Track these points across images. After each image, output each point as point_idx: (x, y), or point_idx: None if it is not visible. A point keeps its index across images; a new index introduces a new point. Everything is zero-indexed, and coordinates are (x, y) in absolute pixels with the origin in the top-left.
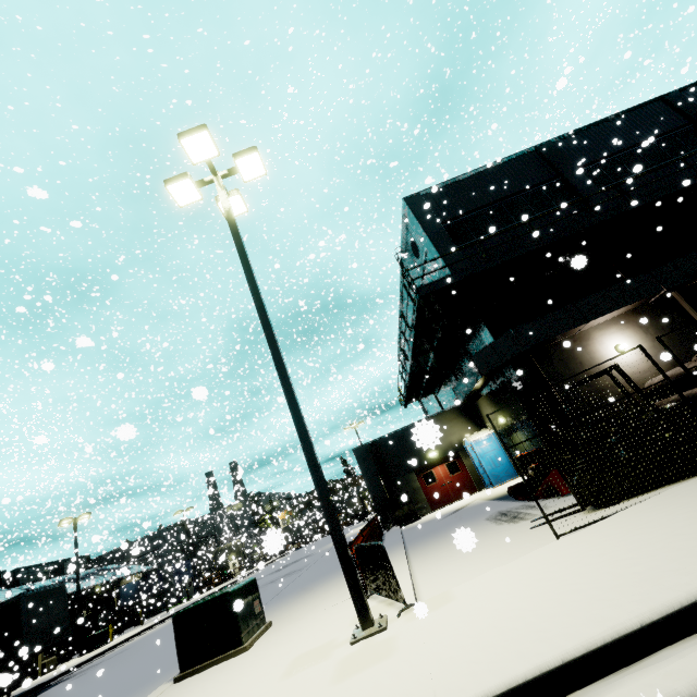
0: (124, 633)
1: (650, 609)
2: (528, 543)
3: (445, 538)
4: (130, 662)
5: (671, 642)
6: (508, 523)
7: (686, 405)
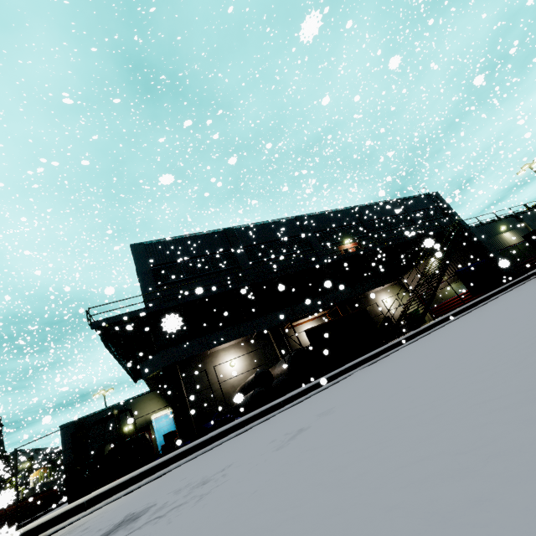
0: None
1: None
2: None
3: None
4: None
5: None
6: None
7: (136, 438)
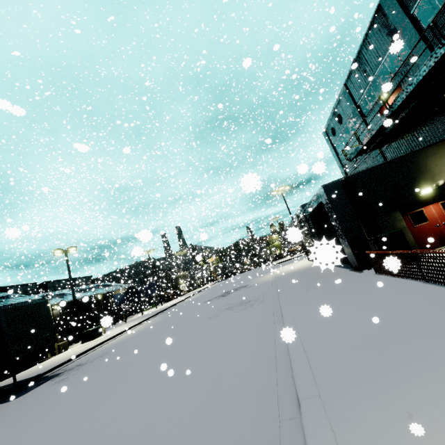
0: (116, 325)
1: None
2: None
3: None
4: (92, 398)
5: None
6: None
7: None
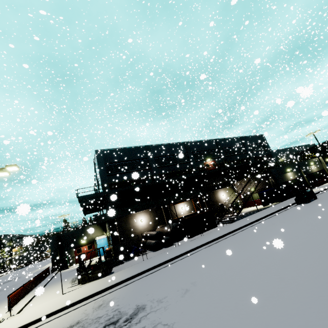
0: None
1: (36, 318)
2: (59, 294)
3: (56, 285)
4: None
5: (35, 323)
6: (71, 283)
7: (107, 261)
